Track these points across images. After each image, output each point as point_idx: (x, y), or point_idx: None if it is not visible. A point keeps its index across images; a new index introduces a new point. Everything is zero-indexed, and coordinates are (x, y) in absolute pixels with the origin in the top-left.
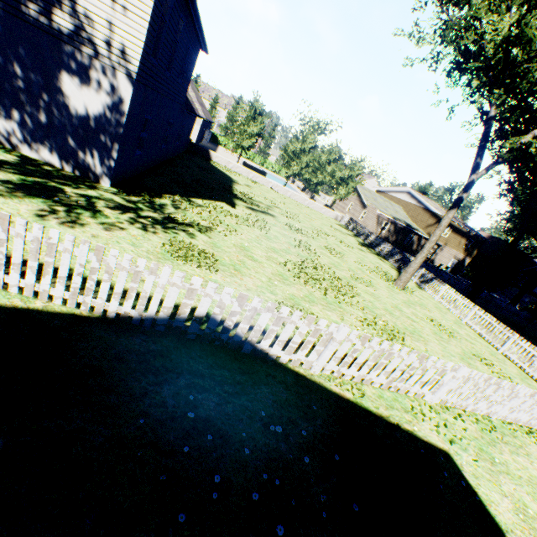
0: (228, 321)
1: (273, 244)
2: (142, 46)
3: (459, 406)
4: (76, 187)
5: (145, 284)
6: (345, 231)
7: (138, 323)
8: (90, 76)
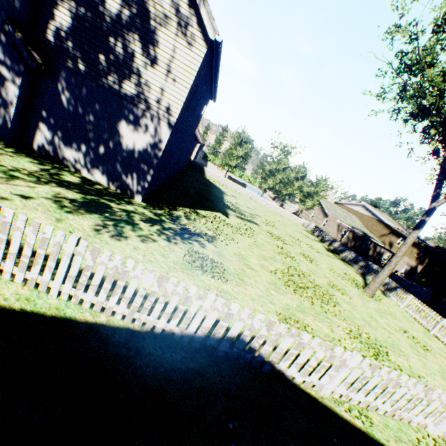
0: (255, 343)
1: (262, 252)
2: (182, 105)
3: None
4: (119, 203)
5: (192, 306)
6: (312, 236)
7: (178, 339)
8: (141, 124)
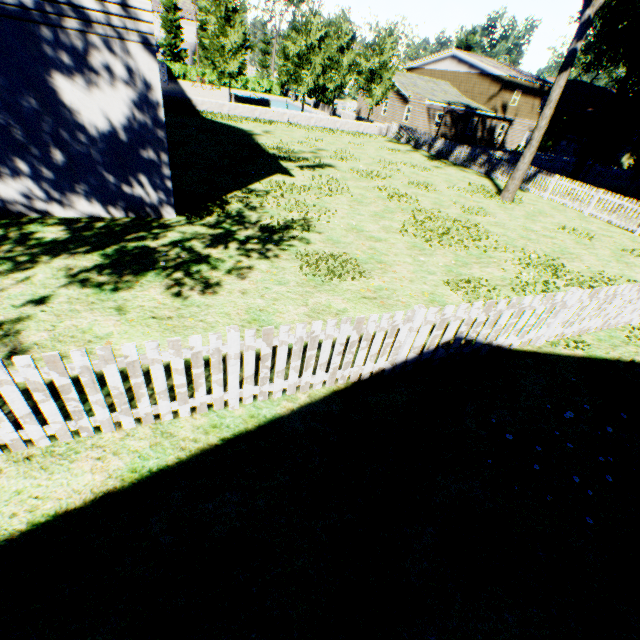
0: (472, 334)
1: (370, 208)
2: None
3: None
4: (153, 236)
5: (400, 334)
6: (401, 147)
7: (389, 372)
8: (93, 67)
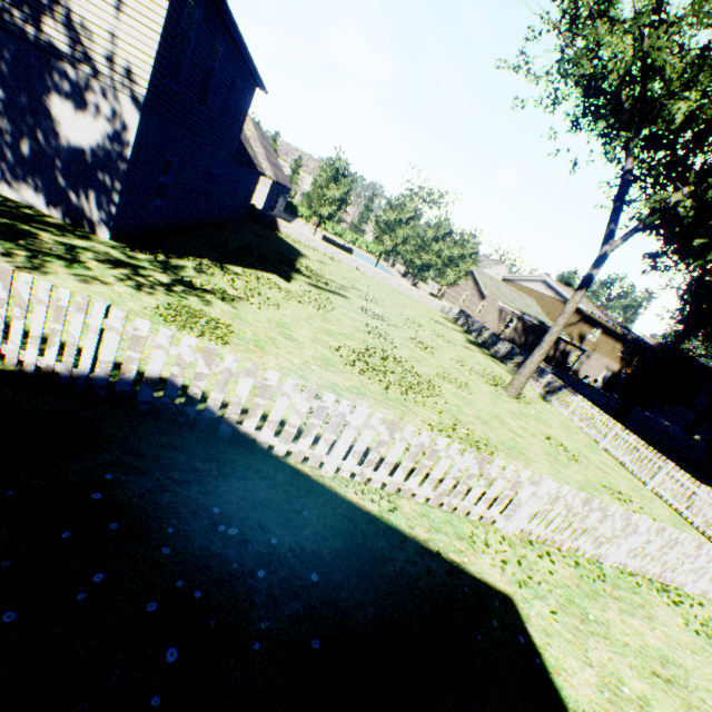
0: (194, 388)
1: (331, 326)
2: (152, 64)
3: (550, 541)
4: (60, 235)
5: (73, 325)
6: (451, 325)
7: (68, 383)
8: (87, 99)
